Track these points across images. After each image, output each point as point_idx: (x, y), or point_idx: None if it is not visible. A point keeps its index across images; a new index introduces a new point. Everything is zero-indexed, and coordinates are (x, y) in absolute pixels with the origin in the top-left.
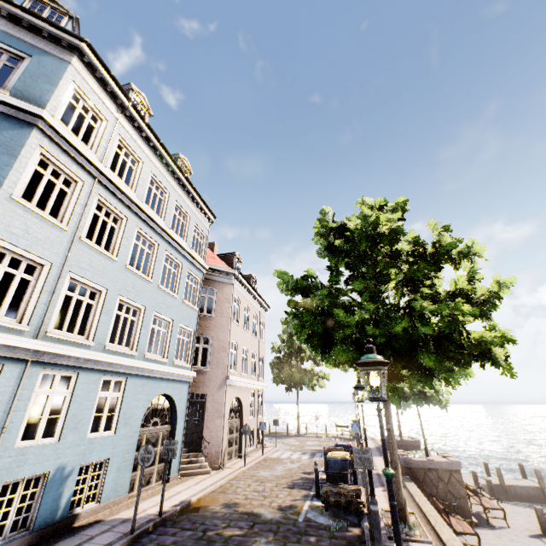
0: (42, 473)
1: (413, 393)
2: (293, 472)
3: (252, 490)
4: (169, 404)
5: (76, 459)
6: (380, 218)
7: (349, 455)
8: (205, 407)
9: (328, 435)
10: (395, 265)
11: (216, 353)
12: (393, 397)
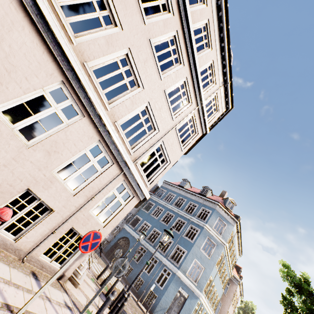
0: None
1: None
2: None
3: None
4: None
5: None
6: None
7: None
8: None
9: None
10: None
11: (221, 312)
12: None
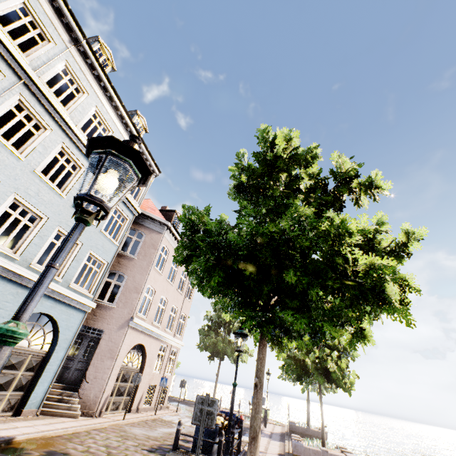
0: None
1: (315, 367)
2: (171, 436)
3: (103, 444)
4: (52, 328)
5: None
6: (278, 137)
7: (223, 421)
8: (98, 344)
9: (240, 413)
10: (292, 196)
11: (127, 292)
12: (255, 332)
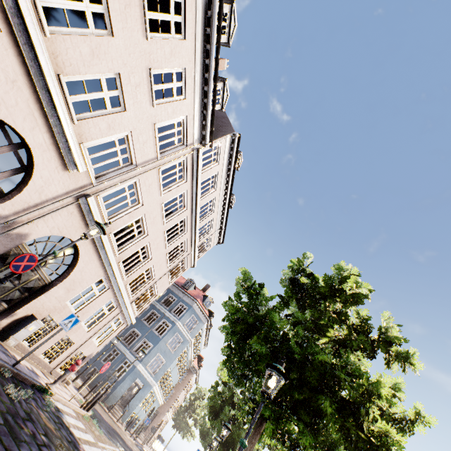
0: (138, 415)
1: None
2: None
3: None
4: (152, 409)
5: (140, 415)
6: None
7: None
8: (156, 416)
9: None
10: None
11: (171, 398)
12: None
